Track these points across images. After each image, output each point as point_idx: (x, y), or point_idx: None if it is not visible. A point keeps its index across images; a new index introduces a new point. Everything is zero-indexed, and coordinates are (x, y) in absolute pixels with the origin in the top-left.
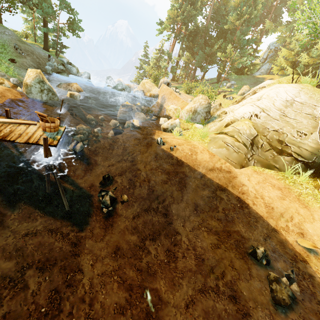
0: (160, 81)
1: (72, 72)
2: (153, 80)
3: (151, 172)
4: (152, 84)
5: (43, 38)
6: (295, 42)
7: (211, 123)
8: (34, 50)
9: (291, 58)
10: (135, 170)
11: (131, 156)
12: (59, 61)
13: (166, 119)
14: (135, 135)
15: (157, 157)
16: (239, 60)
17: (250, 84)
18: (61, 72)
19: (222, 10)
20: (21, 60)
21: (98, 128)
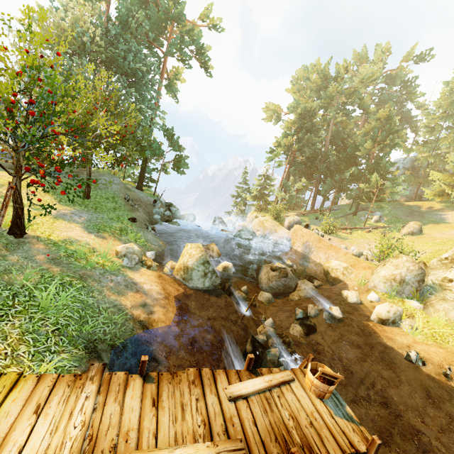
0: (288, 219)
1: (176, 216)
2: (273, 216)
3: (448, 438)
4: (274, 223)
5: (139, 177)
6: (452, 164)
7: (441, 302)
8: (139, 196)
9: (448, 181)
10: (414, 433)
11: (373, 389)
12: (161, 204)
13: (357, 293)
14: (345, 336)
15: (431, 395)
16: (391, 190)
17: (405, 216)
18: (169, 219)
19: (342, 134)
20: (135, 215)
21: (271, 320)
